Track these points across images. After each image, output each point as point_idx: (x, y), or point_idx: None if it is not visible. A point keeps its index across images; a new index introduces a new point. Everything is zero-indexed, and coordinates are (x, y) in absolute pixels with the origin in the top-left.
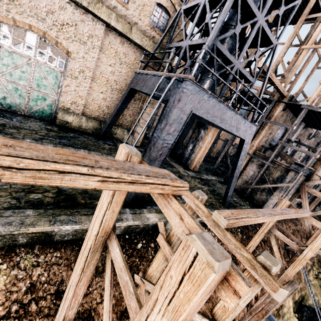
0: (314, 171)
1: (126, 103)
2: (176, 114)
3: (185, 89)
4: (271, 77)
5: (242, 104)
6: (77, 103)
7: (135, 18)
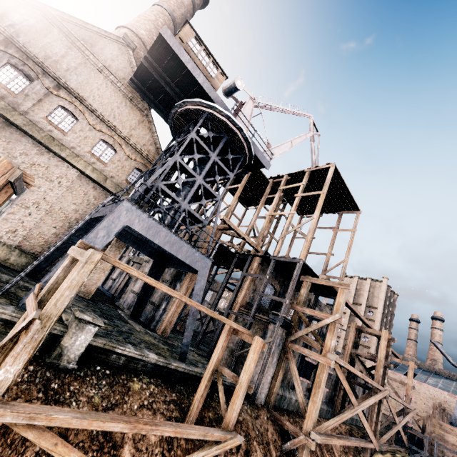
0: (292, 322)
1: (79, 236)
2: (108, 221)
3: (120, 204)
4: (236, 229)
5: (197, 240)
6: (17, 232)
7: (113, 173)
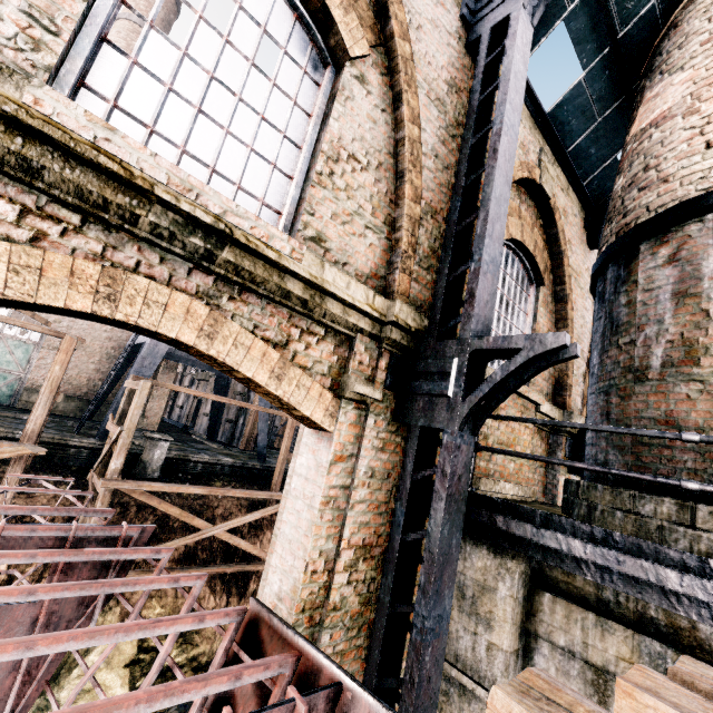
0: None
1: (124, 367)
2: (149, 349)
3: None
4: None
5: None
6: None
7: None
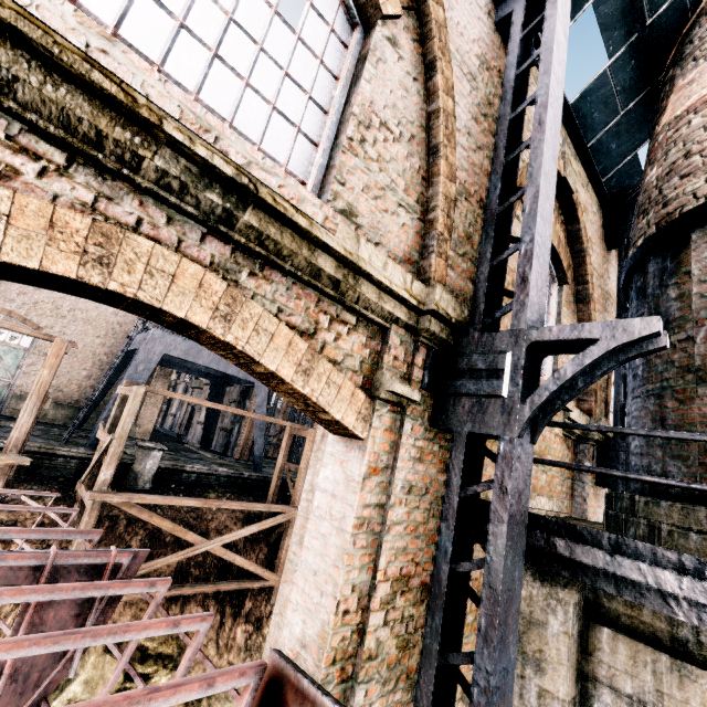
0: None
1: (117, 373)
2: (144, 354)
3: (151, 334)
4: None
5: None
6: None
7: None
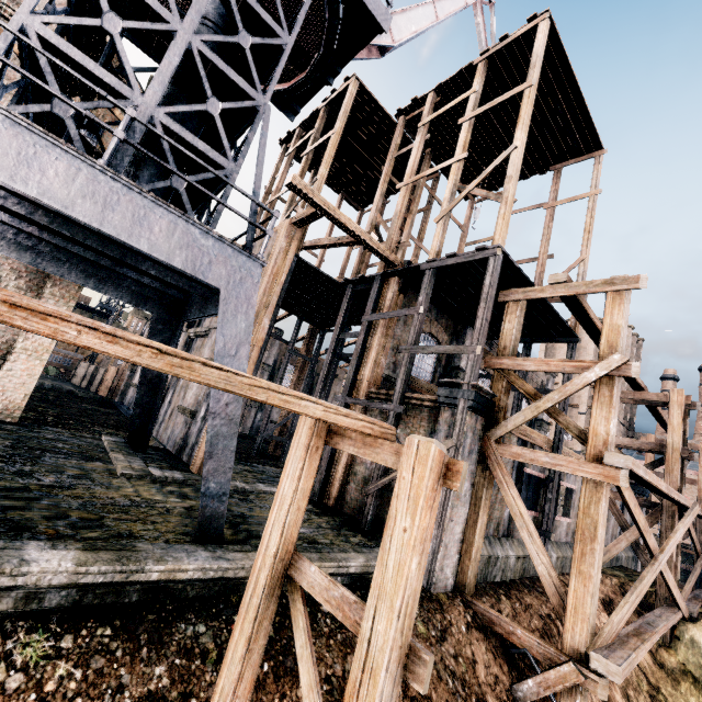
0: (495, 396)
1: None
2: None
3: None
4: (330, 211)
5: (215, 217)
6: None
7: None
